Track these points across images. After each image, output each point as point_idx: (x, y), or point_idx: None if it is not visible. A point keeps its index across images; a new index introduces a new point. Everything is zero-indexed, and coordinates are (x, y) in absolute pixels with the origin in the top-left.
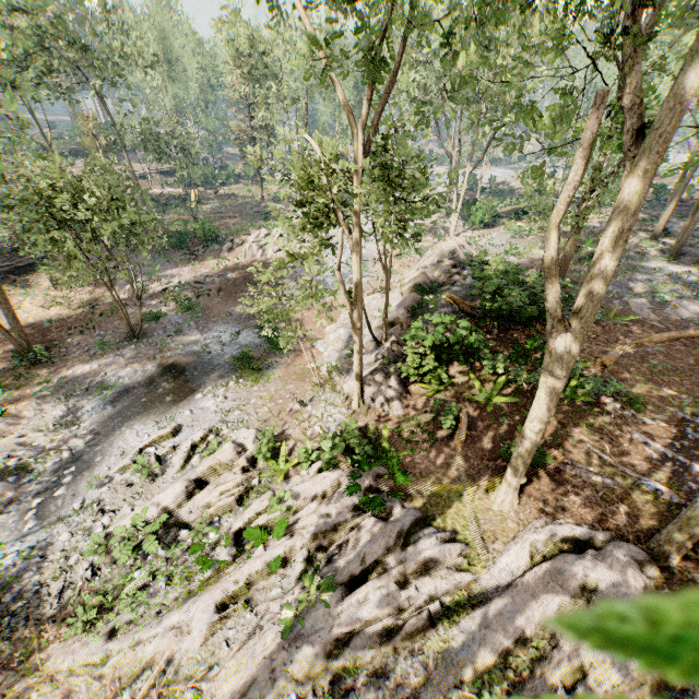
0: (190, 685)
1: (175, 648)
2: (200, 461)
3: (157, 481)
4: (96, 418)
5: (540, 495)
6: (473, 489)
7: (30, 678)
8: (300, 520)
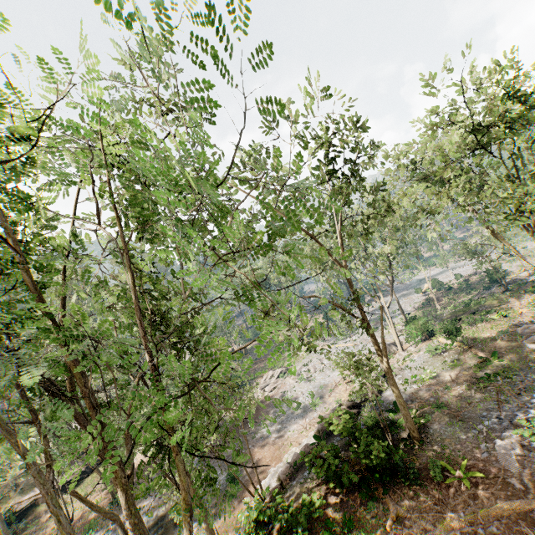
0: None
1: None
2: None
3: None
4: None
5: None
6: None
7: None
8: None
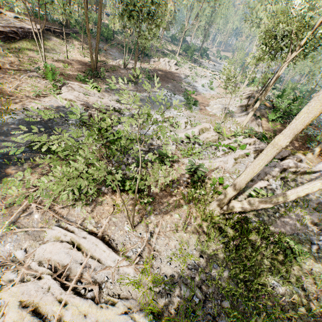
0: (236, 173)
1: (225, 165)
2: (191, 127)
3: (177, 129)
4: (135, 105)
5: (319, 157)
6: (298, 152)
7: (179, 163)
8: (247, 147)
